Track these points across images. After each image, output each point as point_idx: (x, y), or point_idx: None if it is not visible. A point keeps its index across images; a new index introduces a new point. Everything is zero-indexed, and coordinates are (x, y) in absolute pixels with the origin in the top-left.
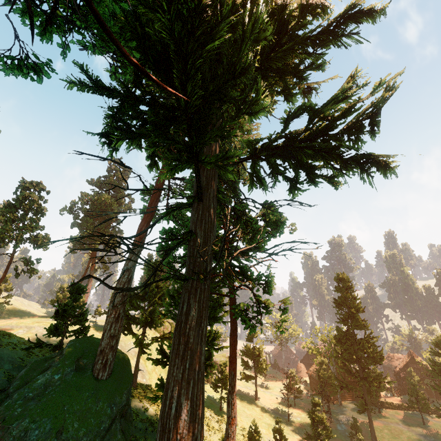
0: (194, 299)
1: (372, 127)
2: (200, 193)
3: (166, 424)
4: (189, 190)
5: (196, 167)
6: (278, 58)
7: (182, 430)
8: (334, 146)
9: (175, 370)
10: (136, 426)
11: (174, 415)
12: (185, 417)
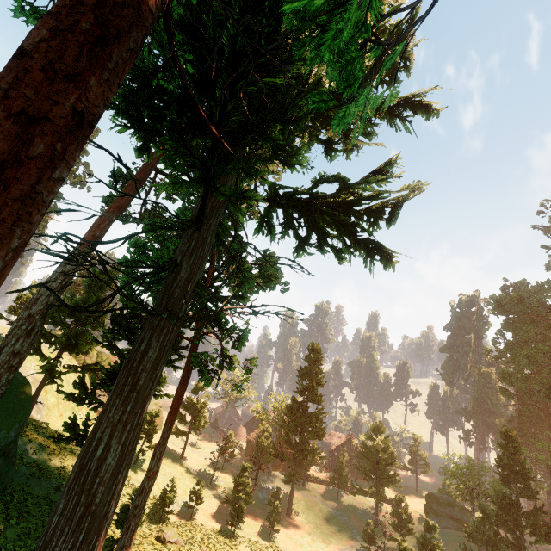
0: (157, 339)
1: (391, 216)
2: (200, 222)
3: (86, 465)
4: (183, 203)
5: (206, 191)
6: (333, 106)
7: (105, 473)
8: (352, 223)
9: (112, 411)
10: (17, 469)
11: (99, 457)
12: (111, 460)
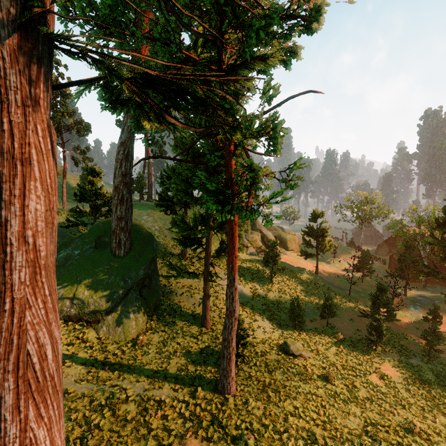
0: None
1: None
2: None
3: None
4: None
5: None
6: None
7: None
8: None
9: None
10: (173, 290)
11: None
12: None
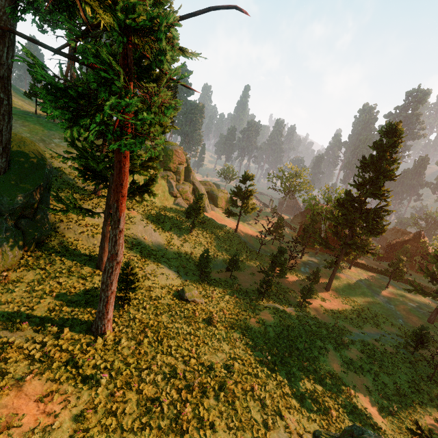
0: None
1: None
2: None
3: None
4: None
5: None
6: None
7: None
8: None
9: None
10: (71, 228)
11: None
12: None
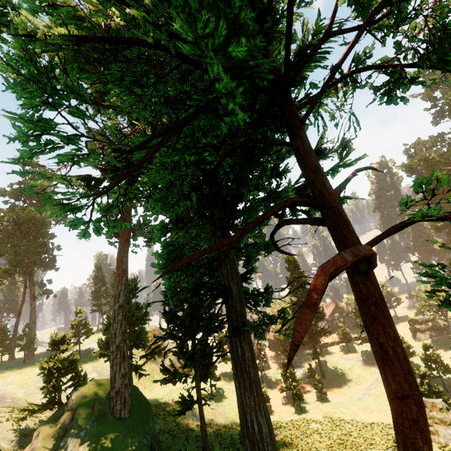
0: (245, 343)
1: None
2: None
3: (254, 439)
4: None
5: (223, 232)
6: None
7: (266, 438)
8: None
9: (247, 400)
10: None
11: (258, 431)
12: (265, 429)
